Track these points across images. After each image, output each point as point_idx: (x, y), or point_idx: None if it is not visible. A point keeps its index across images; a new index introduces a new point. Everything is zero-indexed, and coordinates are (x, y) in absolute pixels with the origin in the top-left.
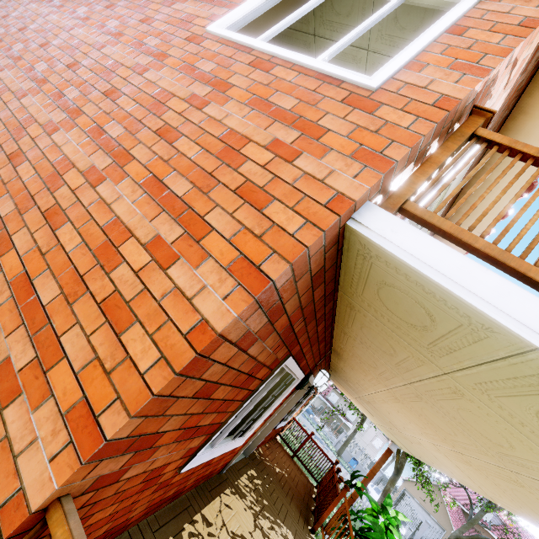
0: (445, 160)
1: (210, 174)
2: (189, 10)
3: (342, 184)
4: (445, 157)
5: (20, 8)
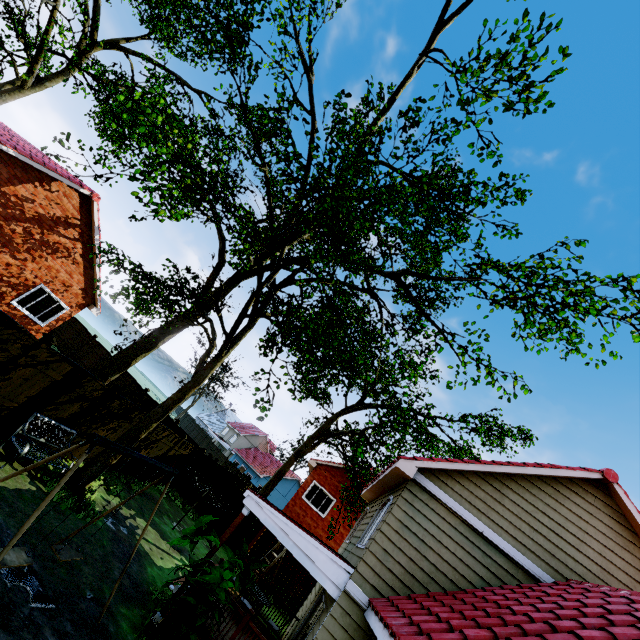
0: None
1: None
2: None
3: None
4: None
5: (327, 541)
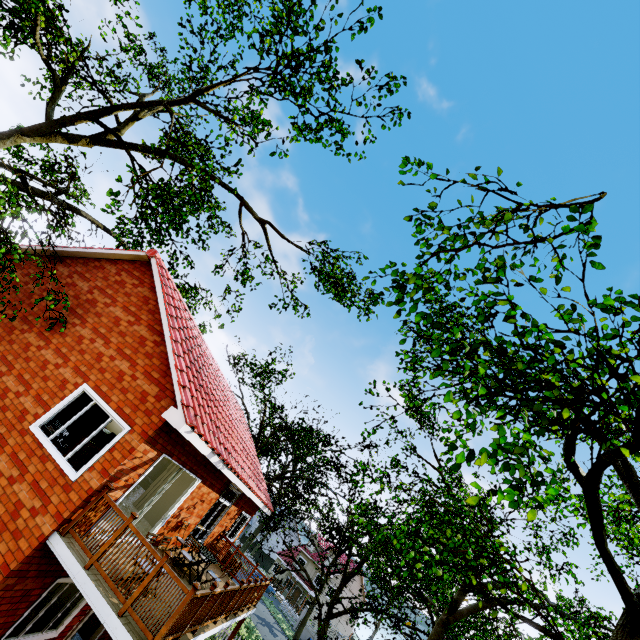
0: (90, 508)
1: (6, 524)
2: (27, 405)
3: (46, 528)
4: (89, 508)
5: None
